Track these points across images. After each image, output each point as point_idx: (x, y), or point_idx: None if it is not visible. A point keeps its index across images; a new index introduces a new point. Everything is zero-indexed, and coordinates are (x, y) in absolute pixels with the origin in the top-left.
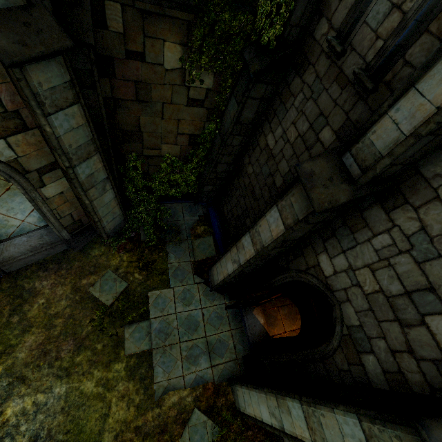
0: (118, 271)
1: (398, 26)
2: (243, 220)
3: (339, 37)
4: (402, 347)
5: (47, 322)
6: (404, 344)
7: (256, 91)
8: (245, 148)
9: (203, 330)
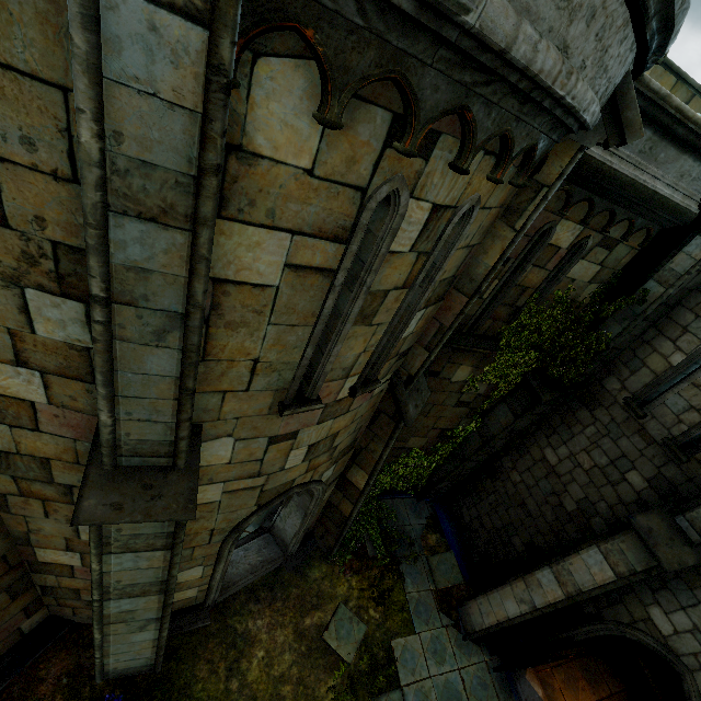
0: (348, 605)
1: (699, 423)
2: (506, 537)
3: (635, 400)
4: None
5: (272, 691)
6: None
7: (538, 409)
8: (505, 449)
9: None
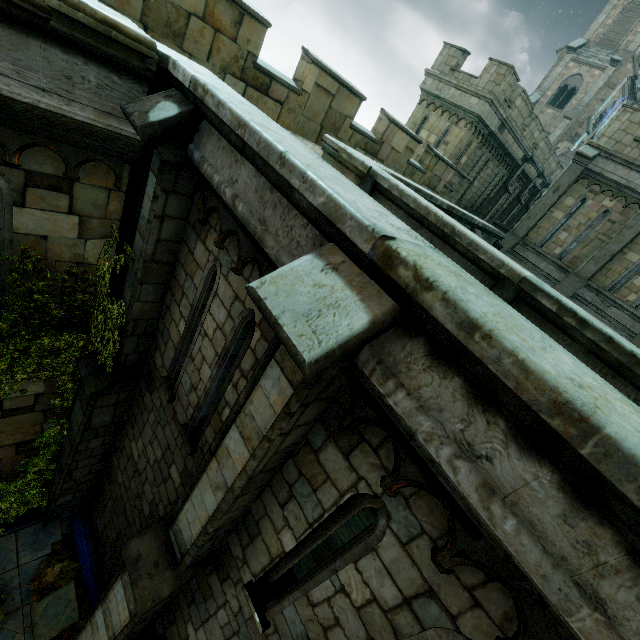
0: None
1: (197, 405)
2: (119, 550)
3: (170, 379)
4: None
5: None
6: None
7: (105, 401)
8: (113, 445)
9: None
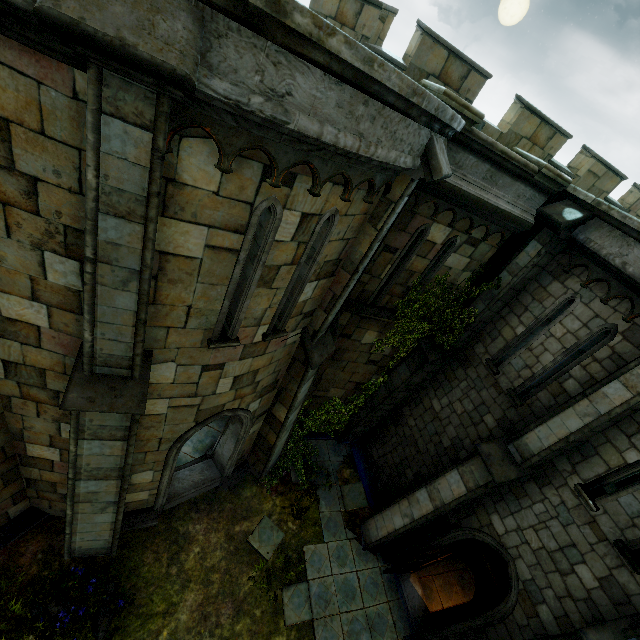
0: (271, 518)
1: (530, 377)
2: (402, 470)
3: (493, 361)
4: (564, 593)
5: (204, 577)
6: (565, 589)
7: (427, 368)
8: (405, 401)
9: (360, 599)
